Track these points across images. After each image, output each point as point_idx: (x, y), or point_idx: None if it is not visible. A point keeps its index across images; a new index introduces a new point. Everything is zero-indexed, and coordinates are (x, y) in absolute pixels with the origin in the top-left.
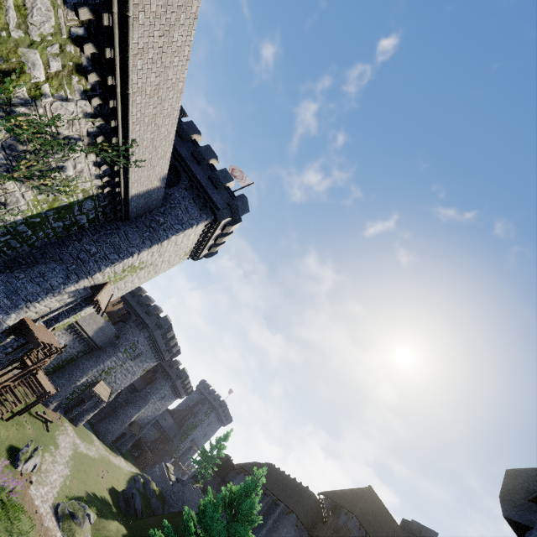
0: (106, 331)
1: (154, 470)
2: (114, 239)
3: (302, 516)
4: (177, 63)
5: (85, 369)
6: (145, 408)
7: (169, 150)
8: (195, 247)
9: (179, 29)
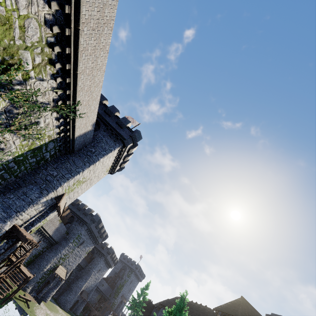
0: (60, 230)
1: None
2: (67, 165)
3: None
4: (102, 55)
5: (48, 259)
6: (89, 279)
7: (97, 106)
8: (112, 165)
9: (104, 36)
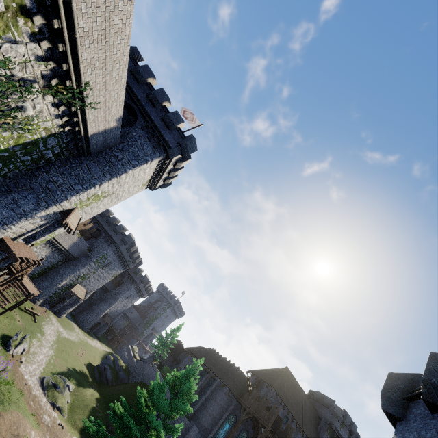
0: (80, 245)
1: (123, 350)
2: (78, 172)
3: (233, 388)
4: (122, 8)
5: (64, 275)
6: (115, 304)
7: (122, 93)
8: (152, 179)
9: None
